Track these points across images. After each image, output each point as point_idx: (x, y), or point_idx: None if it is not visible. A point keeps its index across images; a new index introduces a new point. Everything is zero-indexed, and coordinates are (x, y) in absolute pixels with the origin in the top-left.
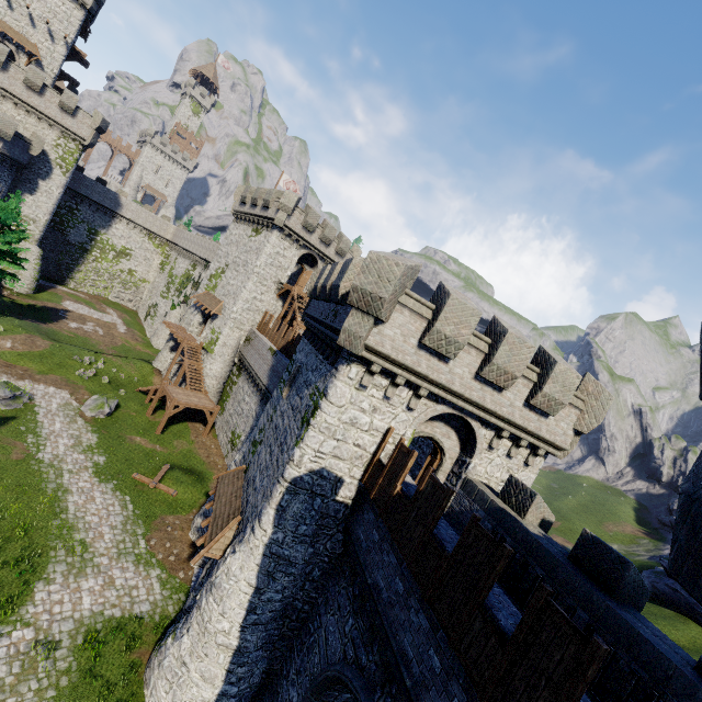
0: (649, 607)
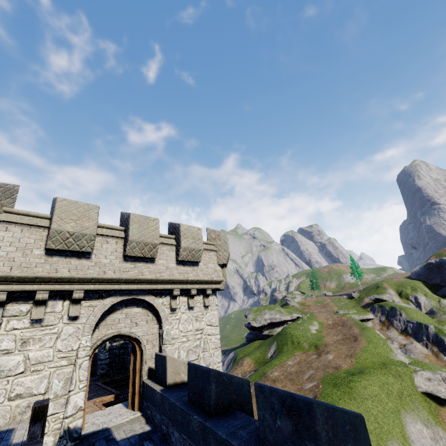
0: (245, 347)
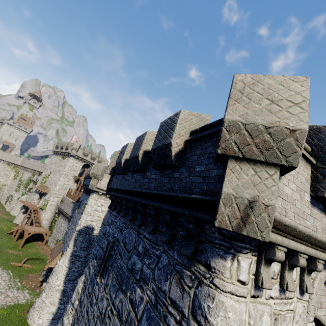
0: None
